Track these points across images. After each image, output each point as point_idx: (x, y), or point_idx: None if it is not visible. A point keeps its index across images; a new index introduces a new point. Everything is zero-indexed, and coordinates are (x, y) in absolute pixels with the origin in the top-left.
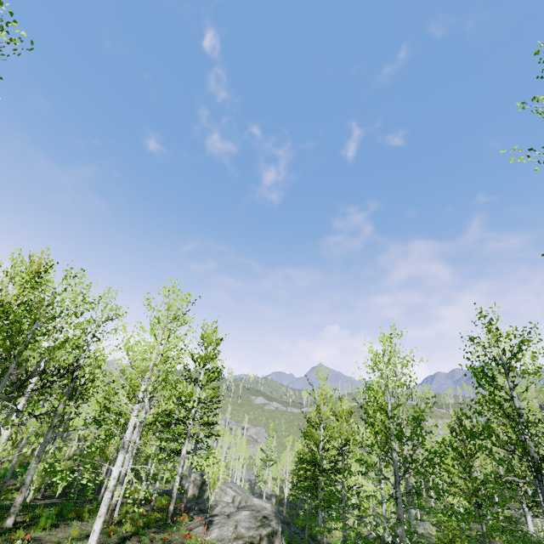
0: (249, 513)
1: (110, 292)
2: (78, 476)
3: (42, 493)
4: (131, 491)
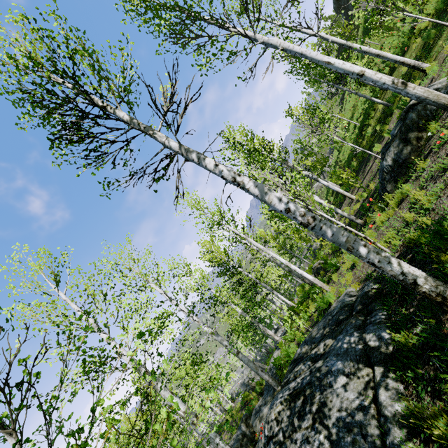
0: (245, 370)
1: None
2: None
3: None
4: None
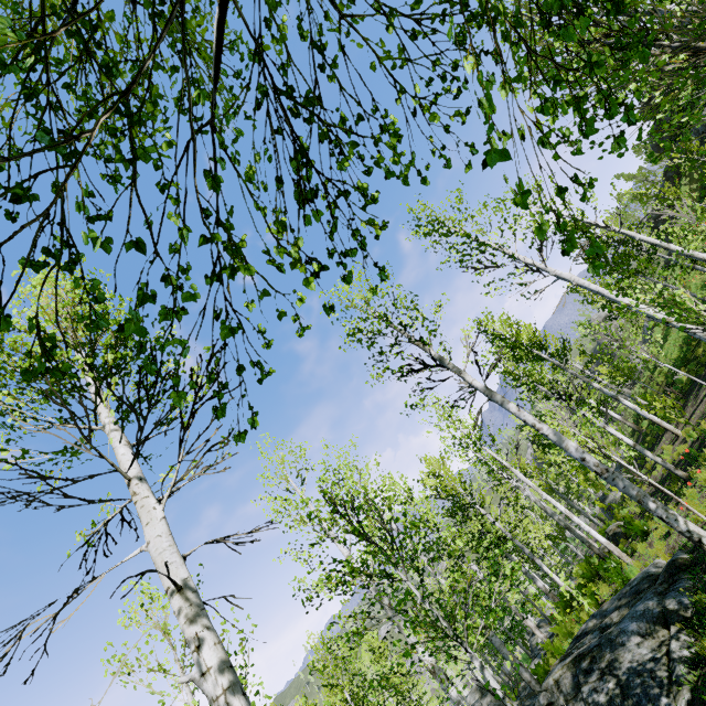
0: (470, 695)
1: None
2: None
3: None
4: None
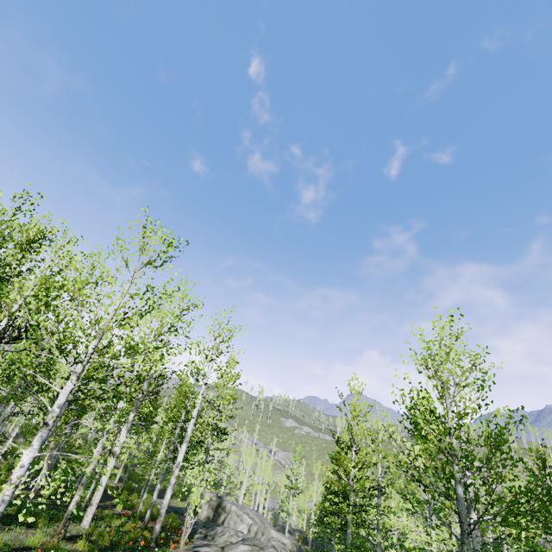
0: (248, 549)
1: (100, 254)
2: (80, 478)
3: (37, 491)
4: (137, 503)
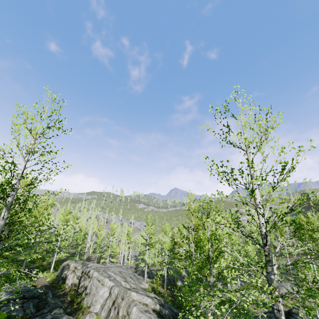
0: None
1: None
2: None
3: None
4: None
